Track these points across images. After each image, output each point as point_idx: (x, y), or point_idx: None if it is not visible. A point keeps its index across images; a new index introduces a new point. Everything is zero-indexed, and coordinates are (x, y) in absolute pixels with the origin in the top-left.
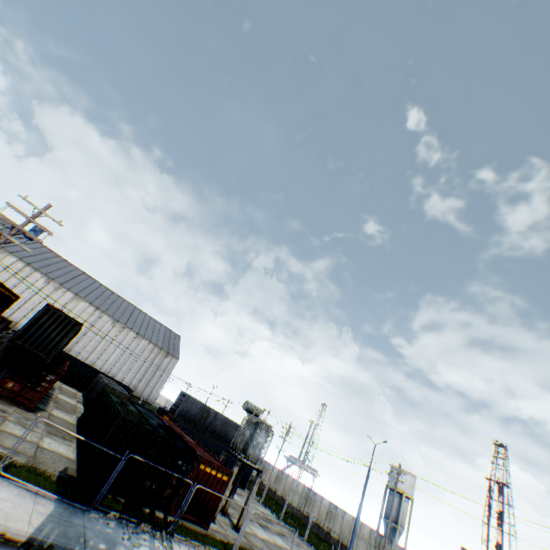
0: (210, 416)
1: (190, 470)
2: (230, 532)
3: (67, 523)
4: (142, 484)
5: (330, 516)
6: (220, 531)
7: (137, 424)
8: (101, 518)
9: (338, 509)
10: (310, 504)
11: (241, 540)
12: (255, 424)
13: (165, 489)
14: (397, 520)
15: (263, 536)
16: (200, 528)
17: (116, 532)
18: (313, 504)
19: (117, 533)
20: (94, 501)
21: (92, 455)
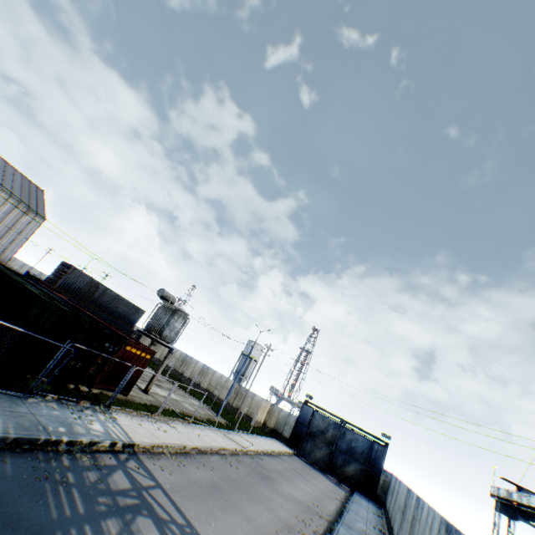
0: (98, 291)
1: (117, 352)
2: (142, 395)
3: (15, 415)
4: (66, 365)
5: (202, 374)
6: (136, 396)
7: (62, 309)
8: (42, 403)
9: (210, 370)
10: (186, 366)
11: (152, 400)
12: (172, 312)
13: (90, 368)
14: (244, 374)
15: (163, 394)
16: (122, 397)
17: (64, 414)
18: (188, 366)
19: (66, 415)
20: (30, 388)
21: (0, 338)
